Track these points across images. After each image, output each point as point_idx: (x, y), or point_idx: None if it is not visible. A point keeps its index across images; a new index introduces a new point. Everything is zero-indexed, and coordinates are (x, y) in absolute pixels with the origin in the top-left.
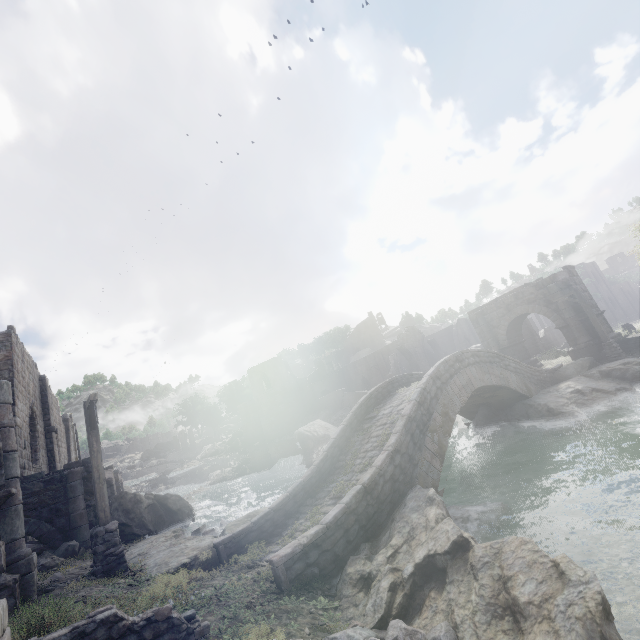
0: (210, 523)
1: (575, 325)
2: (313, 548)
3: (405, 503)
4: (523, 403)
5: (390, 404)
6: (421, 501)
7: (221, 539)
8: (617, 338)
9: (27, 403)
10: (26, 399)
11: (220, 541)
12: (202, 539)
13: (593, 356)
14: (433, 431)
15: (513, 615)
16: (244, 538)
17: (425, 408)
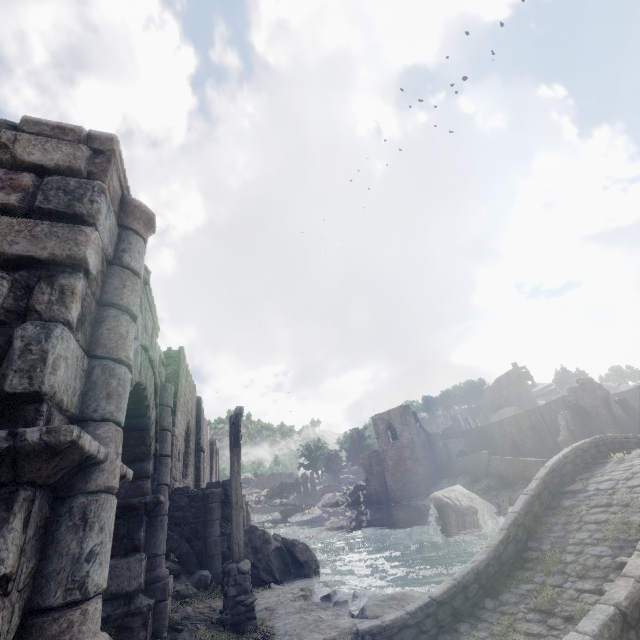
0: (339, 590)
1: None
2: None
3: None
4: None
5: (605, 475)
6: None
7: (367, 625)
8: None
9: (185, 419)
10: (185, 415)
11: (366, 628)
12: (338, 614)
13: None
14: None
15: None
16: (397, 633)
17: None
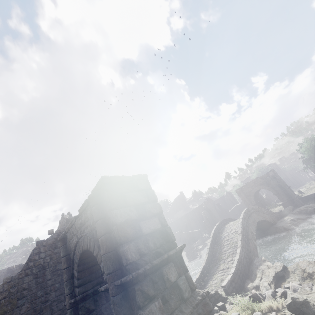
0: None
1: (281, 193)
2: (232, 281)
3: (255, 264)
4: (273, 227)
5: (226, 231)
6: (261, 262)
7: None
8: (298, 197)
9: None
10: None
11: None
12: None
13: (291, 205)
14: (250, 239)
15: (309, 277)
16: None
17: (245, 230)
